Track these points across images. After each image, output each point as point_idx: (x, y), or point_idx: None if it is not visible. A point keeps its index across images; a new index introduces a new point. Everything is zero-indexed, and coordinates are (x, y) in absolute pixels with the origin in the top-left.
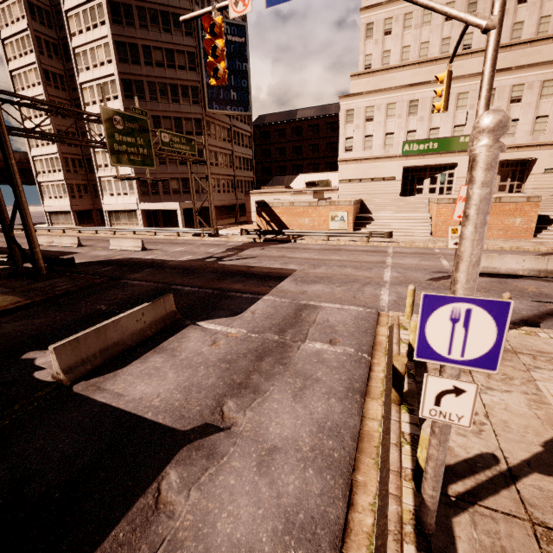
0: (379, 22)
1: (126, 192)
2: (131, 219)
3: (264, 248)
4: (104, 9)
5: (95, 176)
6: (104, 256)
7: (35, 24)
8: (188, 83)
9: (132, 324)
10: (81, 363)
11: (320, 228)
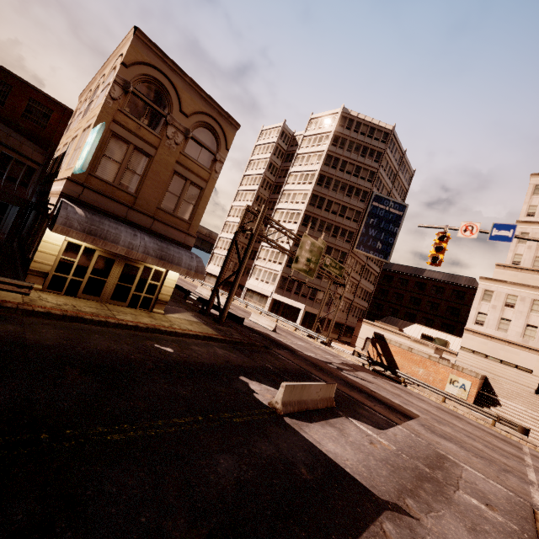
0: (535, 234)
1: (268, 281)
2: (261, 301)
3: (377, 378)
4: (315, 177)
5: (250, 262)
6: (248, 323)
7: (268, 173)
8: (348, 228)
9: (314, 393)
10: (289, 403)
11: (433, 384)
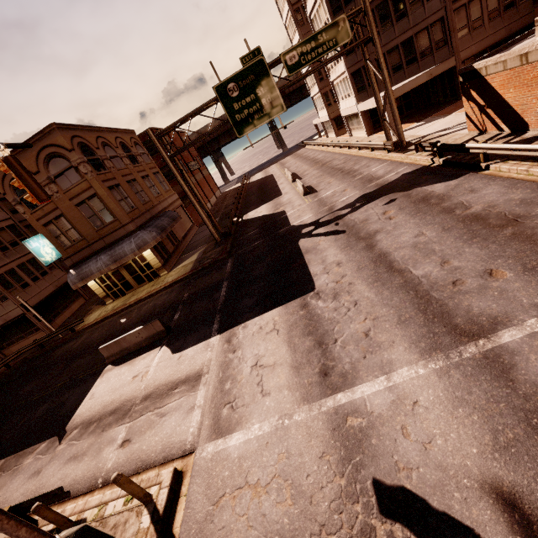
0: None
1: (348, 93)
2: (359, 123)
3: (396, 198)
4: None
5: None
6: (279, 205)
7: None
8: None
9: (134, 338)
10: (112, 355)
11: None
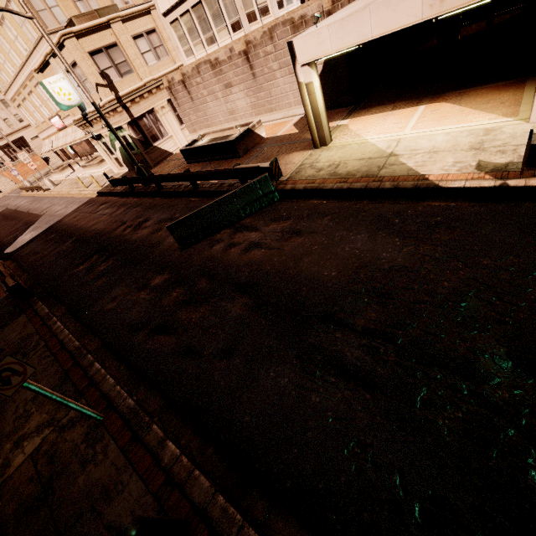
0: None
1: None
2: None
3: None
4: None
5: None
6: None
7: None
8: None
9: None
10: None
11: None
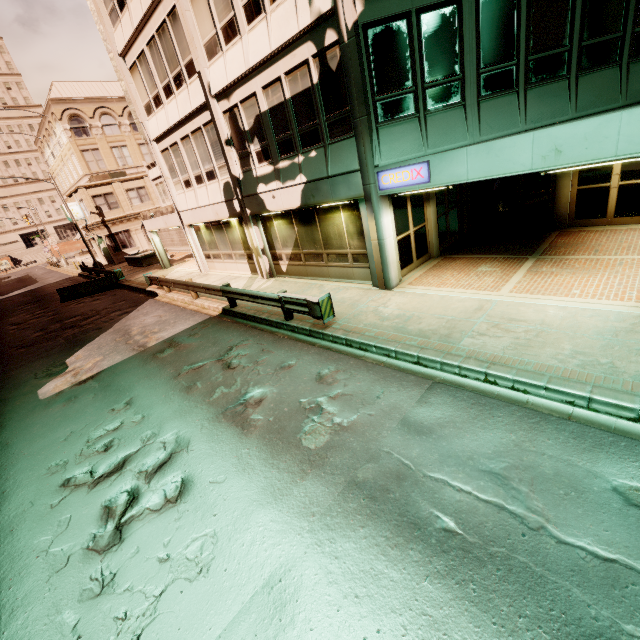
0: None
1: None
2: None
3: None
4: None
5: None
6: None
7: None
8: None
9: None
10: None
11: None
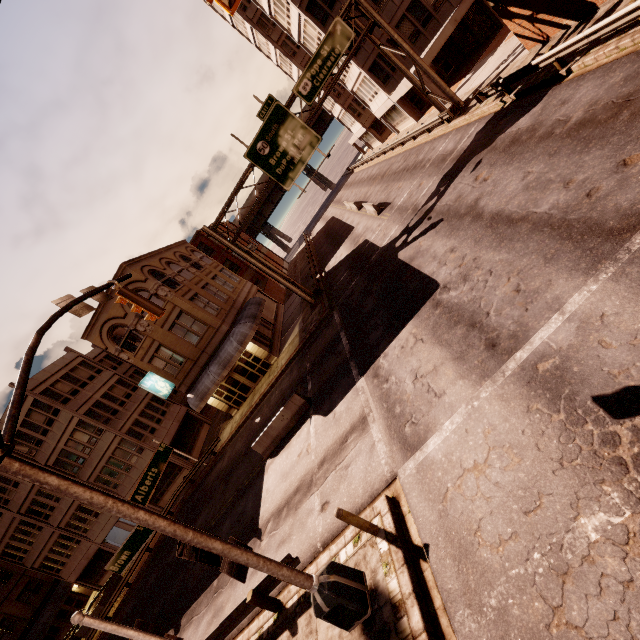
0: None
1: (374, 91)
2: (400, 115)
3: (481, 159)
4: None
5: None
6: (357, 238)
7: None
8: None
9: (280, 423)
10: (267, 449)
11: None
